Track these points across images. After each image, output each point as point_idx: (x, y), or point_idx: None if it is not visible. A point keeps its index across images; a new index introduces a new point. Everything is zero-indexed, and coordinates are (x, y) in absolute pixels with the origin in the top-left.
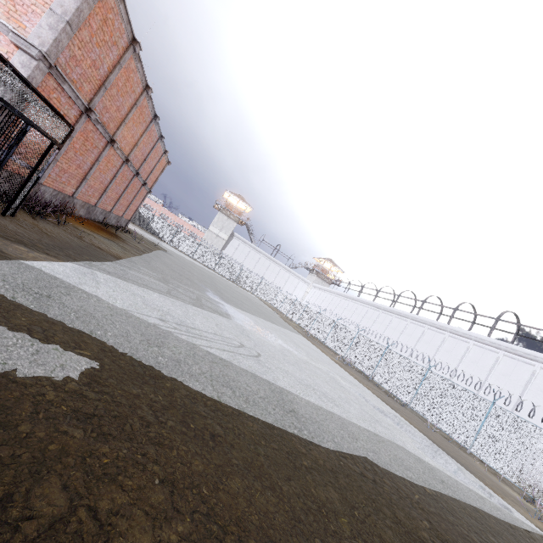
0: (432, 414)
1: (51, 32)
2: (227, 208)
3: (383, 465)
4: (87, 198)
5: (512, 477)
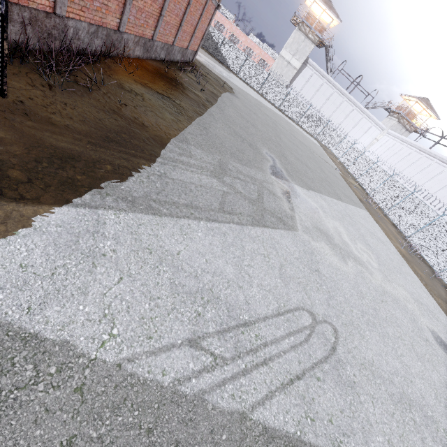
0: None
1: None
2: (307, 22)
3: None
4: (140, 30)
5: None
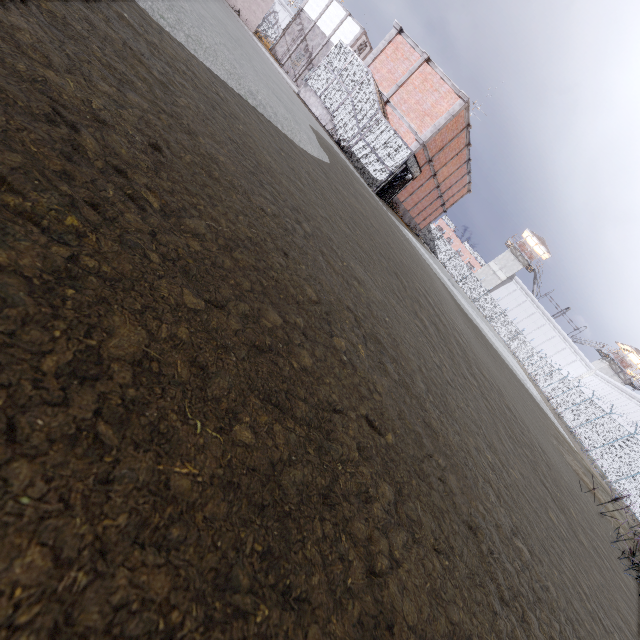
0: (603, 460)
1: (430, 134)
2: (519, 248)
3: (480, 329)
4: (407, 206)
5: (629, 501)
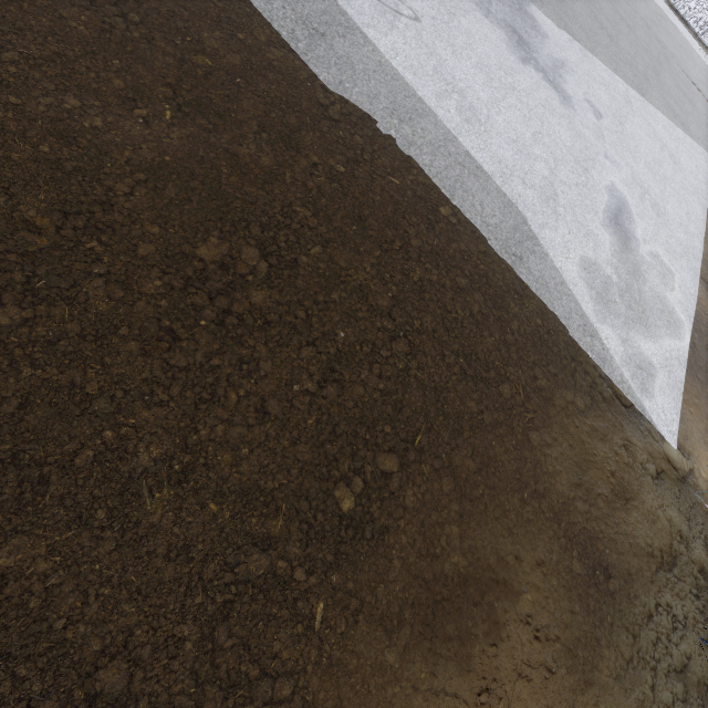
0: None
1: None
2: None
3: (397, 149)
4: None
5: None
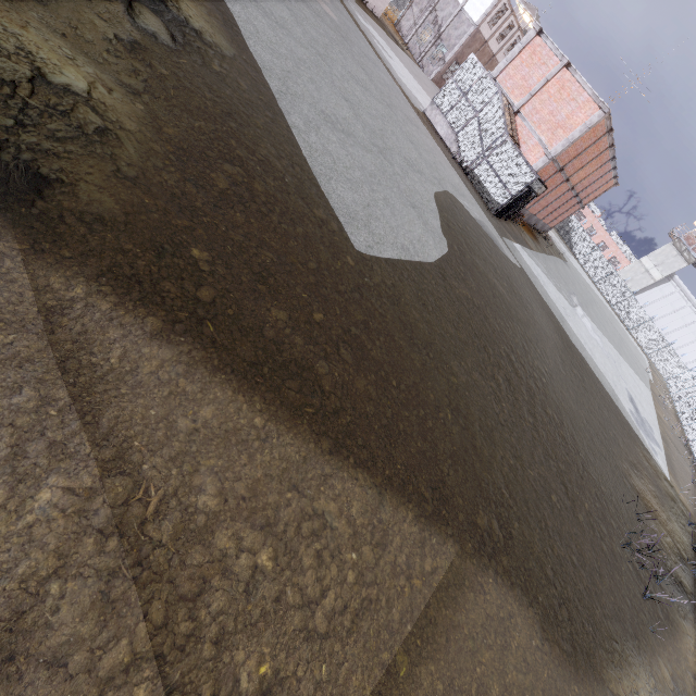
0: None
1: (561, 148)
2: (686, 241)
3: (585, 358)
4: (533, 211)
5: None
